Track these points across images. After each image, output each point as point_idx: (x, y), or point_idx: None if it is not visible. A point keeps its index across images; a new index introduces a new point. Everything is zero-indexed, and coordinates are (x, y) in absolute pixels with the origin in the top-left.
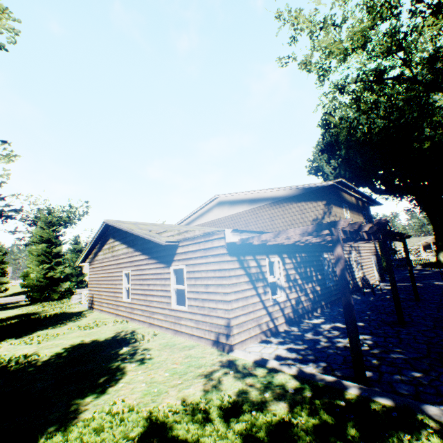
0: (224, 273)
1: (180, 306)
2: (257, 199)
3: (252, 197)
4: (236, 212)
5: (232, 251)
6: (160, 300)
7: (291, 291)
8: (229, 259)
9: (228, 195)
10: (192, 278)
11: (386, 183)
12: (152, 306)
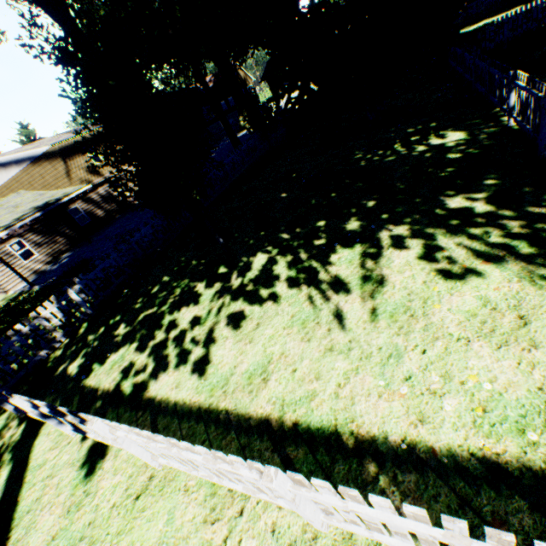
0: None
1: None
2: (20, 160)
3: (14, 159)
4: (14, 174)
5: None
6: None
7: (42, 249)
8: None
9: None
10: None
11: None
12: None
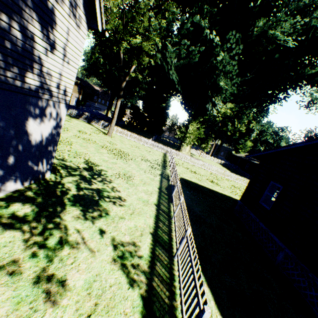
0: None
1: None
2: None
3: None
4: None
5: None
6: None
7: None
8: None
9: None
10: None
11: None
12: None
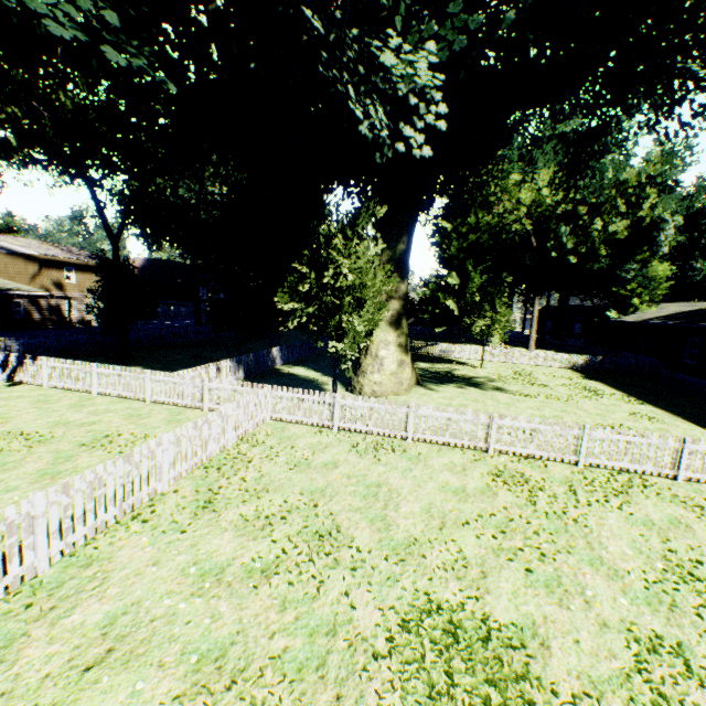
0: None
1: None
2: None
3: None
4: None
5: None
6: None
7: None
8: None
9: None
10: None
11: None
12: None
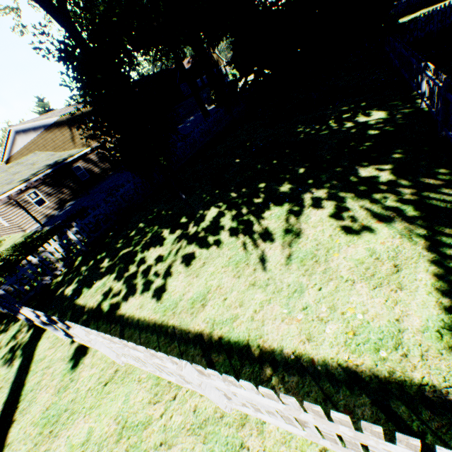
0: (5, 212)
1: (8, 225)
2: (36, 128)
3: (32, 126)
4: (32, 138)
5: (2, 204)
6: (2, 225)
7: (52, 198)
8: (3, 207)
9: (15, 128)
10: (0, 216)
11: None
12: (2, 228)
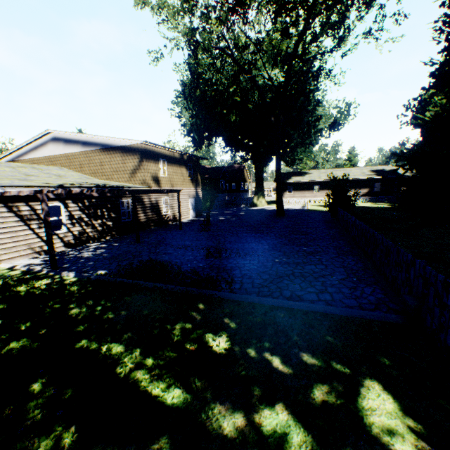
0: None
1: None
2: (90, 143)
3: (85, 140)
4: (71, 151)
5: None
6: None
7: (74, 226)
8: None
9: (60, 133)
10: None
11: (230, 139)
12: None
